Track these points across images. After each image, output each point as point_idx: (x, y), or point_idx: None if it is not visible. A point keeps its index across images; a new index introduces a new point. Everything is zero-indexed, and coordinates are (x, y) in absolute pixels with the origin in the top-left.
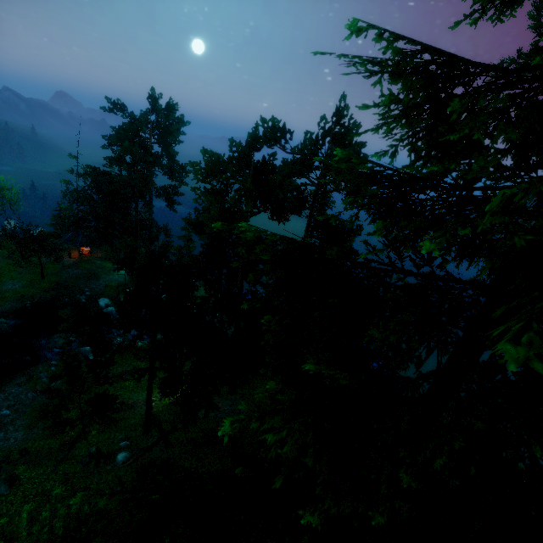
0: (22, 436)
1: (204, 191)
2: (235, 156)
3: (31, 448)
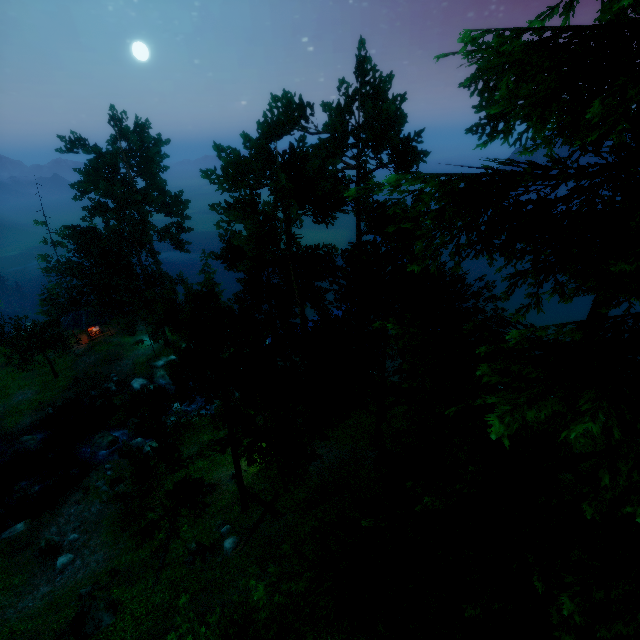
0: (103, 556)
1: (228, 208)
2: (253, 153)
3: (120, 566)
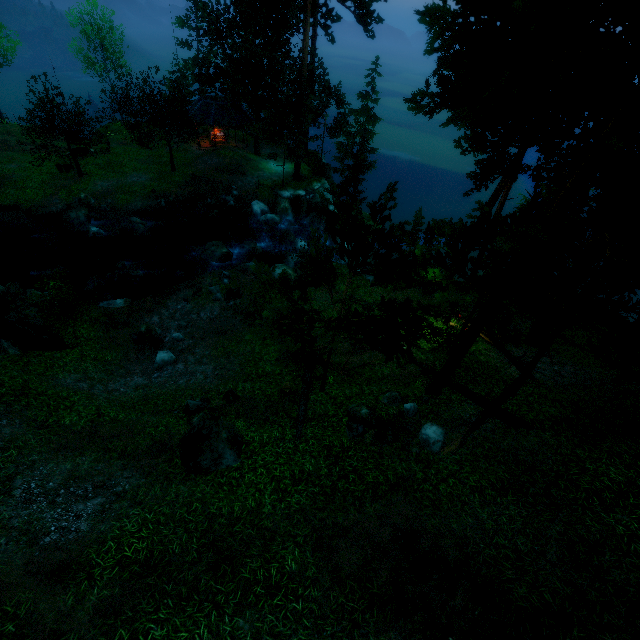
0: (213, 372)
1: None
2: None
3: (236, 391)
